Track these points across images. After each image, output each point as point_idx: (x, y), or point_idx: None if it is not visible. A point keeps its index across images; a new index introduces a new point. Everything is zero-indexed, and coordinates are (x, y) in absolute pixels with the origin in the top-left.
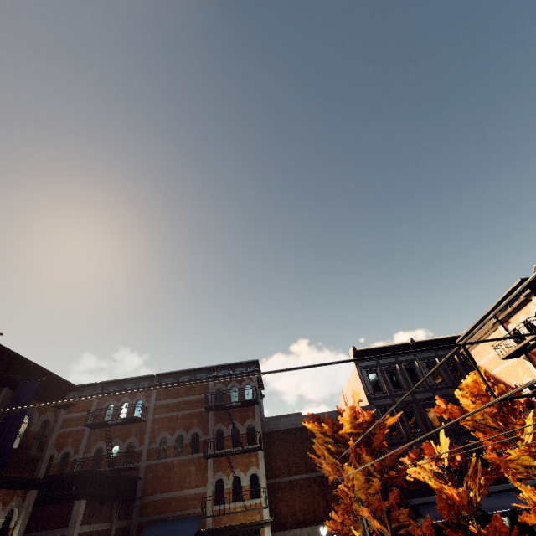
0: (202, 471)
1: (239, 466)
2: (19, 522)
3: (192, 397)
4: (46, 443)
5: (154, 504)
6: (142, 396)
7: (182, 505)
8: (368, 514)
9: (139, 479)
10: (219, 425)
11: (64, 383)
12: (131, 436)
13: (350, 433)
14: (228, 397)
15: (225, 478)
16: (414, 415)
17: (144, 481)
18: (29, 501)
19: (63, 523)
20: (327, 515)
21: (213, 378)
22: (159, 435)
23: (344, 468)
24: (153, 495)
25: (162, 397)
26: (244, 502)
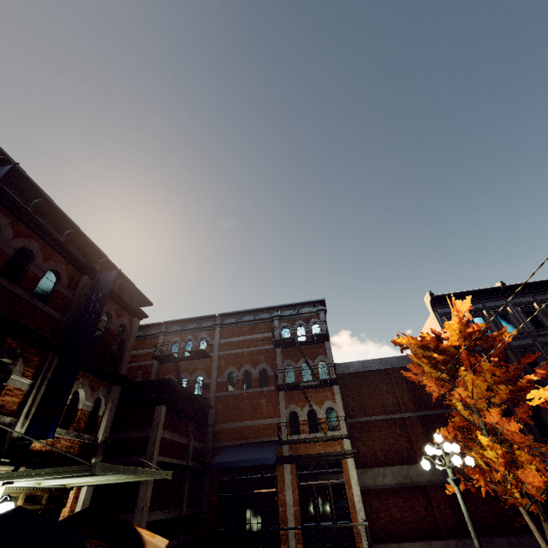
0: (273, 403)
1: (313, 399)
2: (107, 411)
3: (256, 335)
4: (124, 346)
5: (227, 432)
6: (206, 335)
7: (255, 433)
8: (500, 418)
9: (210, 408)
10: (288, 361)
11: (137, 293)
12: (198, 370)
13: (458, 345)
14: (295, 335)
15: (299, 410)
16: (510, 363)
17: (215, 410)
18: (114, 394)
19: (146, 425)
20: (412, 457)
21: (277, 318)
22: (226, 370)
23: (458, 375)
24: (225, 423)
25: (226, 335)
26: (322, 433)
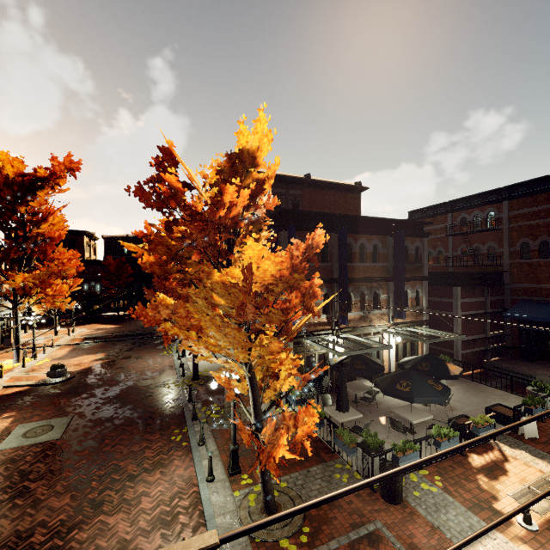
0: None
1: None
2: (423, 295)
3: None
4: (422, 258)
5: (523, 290)
6: (492, 209)
7: None
8: None
9: (504, 272)
10: None
11: (419, 223)
12: (489, 241)
13: None
14: None
15: None
16: None
17: (509, 273)
18: (425, 286)
19: (449, 296)
20: None
21: None
22: (518, 241)
23: None
24: (521, 284)
25: (516, 208)
26: None
